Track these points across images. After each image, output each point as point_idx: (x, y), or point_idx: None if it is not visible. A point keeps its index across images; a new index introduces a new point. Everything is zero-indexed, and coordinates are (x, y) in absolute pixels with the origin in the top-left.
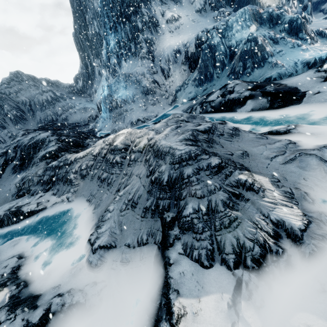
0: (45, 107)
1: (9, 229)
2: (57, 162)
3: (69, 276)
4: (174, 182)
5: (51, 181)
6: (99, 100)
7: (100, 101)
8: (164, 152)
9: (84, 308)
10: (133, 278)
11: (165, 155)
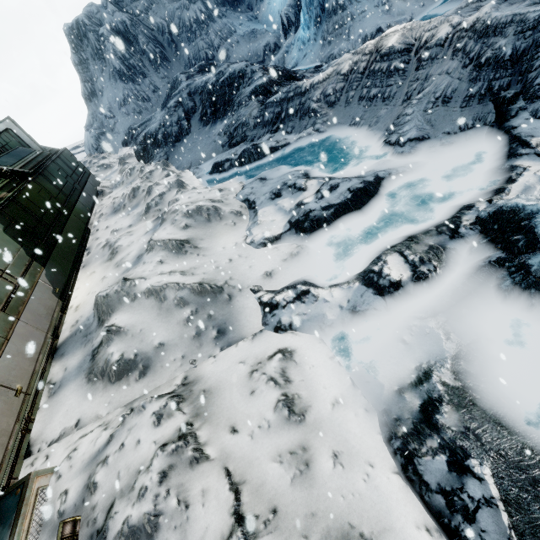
0: (194, 33)
1: (250, 168)
2: (282, 94)
3: (378, 165)
4: (522, 54)
5: (278, 120)
6: (286, 8)
7: (287, 11)
8: (503, 24)
9: (412, 174)
10: (460, 152)
11: (504, 27)
